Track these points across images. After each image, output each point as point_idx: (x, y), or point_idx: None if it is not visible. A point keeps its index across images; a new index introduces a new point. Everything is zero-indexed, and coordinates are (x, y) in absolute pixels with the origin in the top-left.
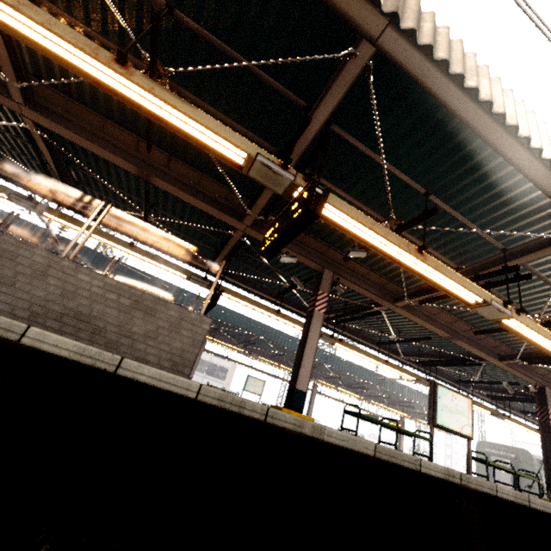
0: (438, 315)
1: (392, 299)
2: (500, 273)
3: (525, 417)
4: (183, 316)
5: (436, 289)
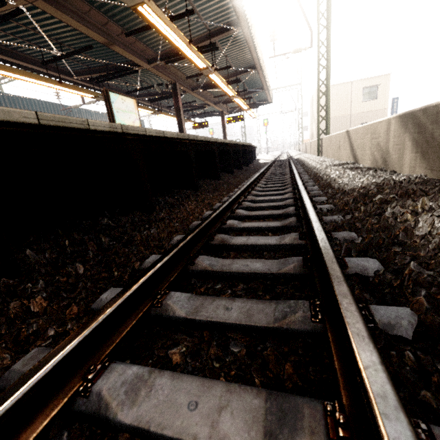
0: (90, 14)
1: None
2: None
3: (170, 111)
4: None
5: None
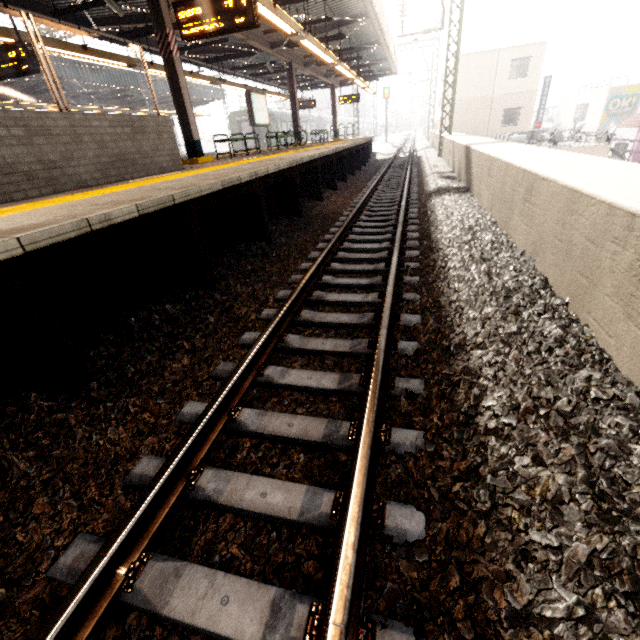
0: None
1: None
2: None
3: (267, 82)
4: (157, 123)
5: None
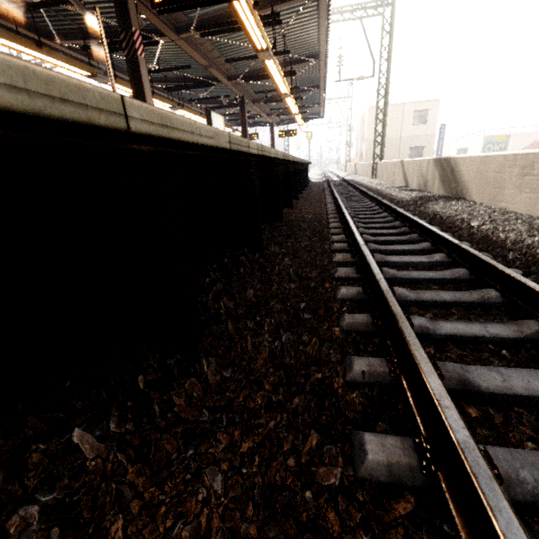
0: (204, 45)
1: (174, 28)
2: (269, 18)
3: None
4: None
5: (220, 25)
